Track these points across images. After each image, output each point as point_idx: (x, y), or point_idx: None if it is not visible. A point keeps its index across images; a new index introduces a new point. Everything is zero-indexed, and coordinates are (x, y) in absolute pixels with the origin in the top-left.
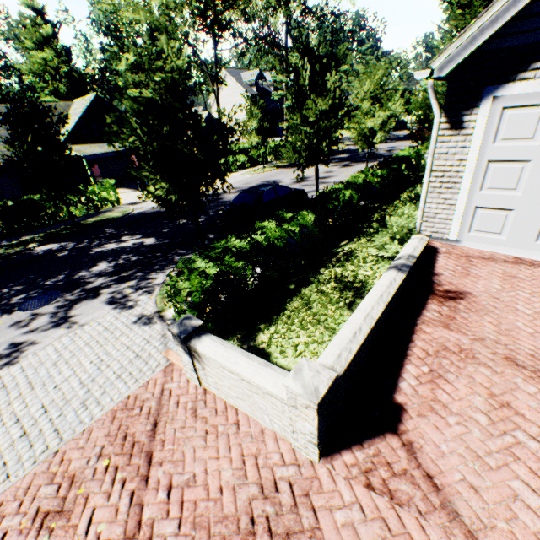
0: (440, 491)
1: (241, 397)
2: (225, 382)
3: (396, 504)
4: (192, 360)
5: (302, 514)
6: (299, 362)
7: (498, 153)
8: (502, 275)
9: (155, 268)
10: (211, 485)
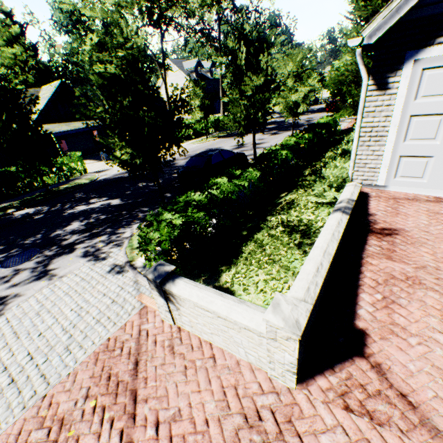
0: (417, 409)
1: (216, 333)
2: (200, 320)
3: (377, 425)
4: (167, 302)
5: (288, 440)
6: (275, 297)
7: (419, 108)
8: (427, 212)
9: (122, 224)
10: (196, 418)
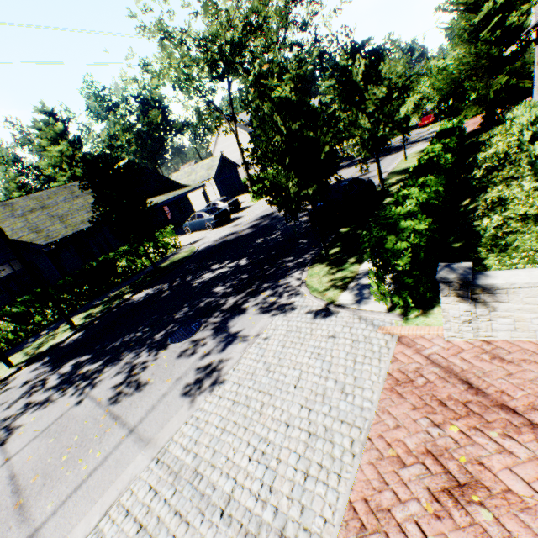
0: None
1: None
2: None
3: None
4: (470, 307)
5: None
6: None
7: None
8: None
9: (277, 277)
10: None
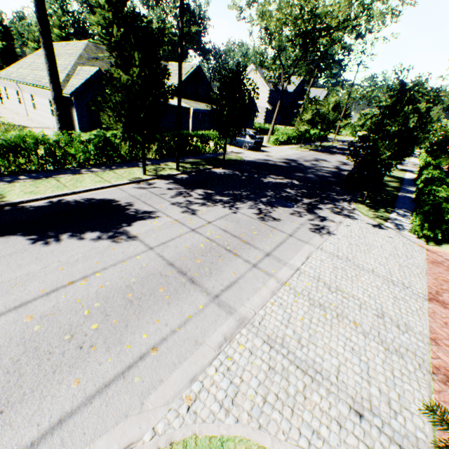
0: None
1: None
2: None
3: None
4: None
5: None
6: None
7: None
8: None
9: (332, 200)
10: None
